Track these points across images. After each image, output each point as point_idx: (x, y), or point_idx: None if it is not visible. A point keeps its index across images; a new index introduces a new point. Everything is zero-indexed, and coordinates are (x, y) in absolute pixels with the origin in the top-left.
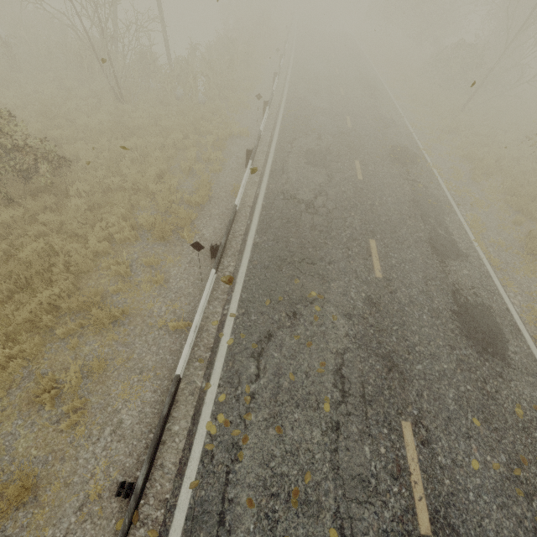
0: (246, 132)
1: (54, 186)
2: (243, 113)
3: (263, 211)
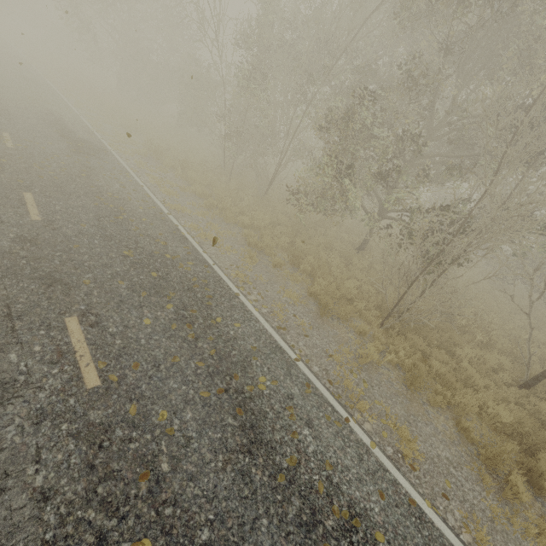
0: None
1: None
2: None
3: None
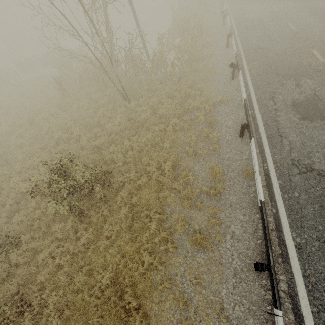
0: (225, 98)
1: (105, 195)
2: (213, 79)
3: (285, 194)
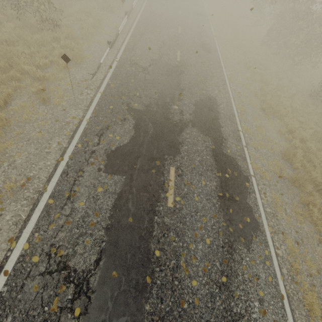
0: None
1: None
2: None
3: (142, 13)
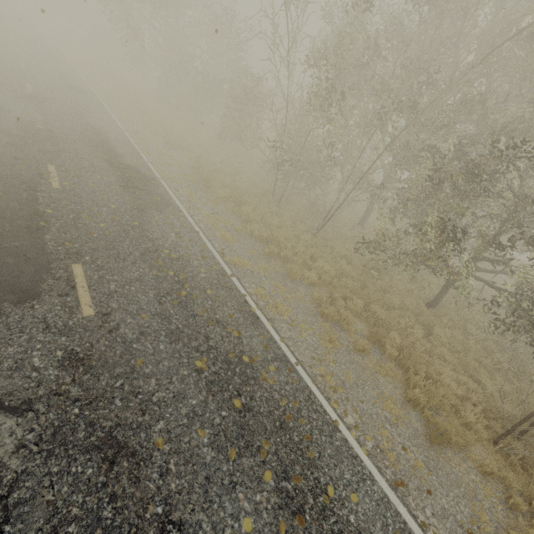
0: None
1: None
2: None
3: None
